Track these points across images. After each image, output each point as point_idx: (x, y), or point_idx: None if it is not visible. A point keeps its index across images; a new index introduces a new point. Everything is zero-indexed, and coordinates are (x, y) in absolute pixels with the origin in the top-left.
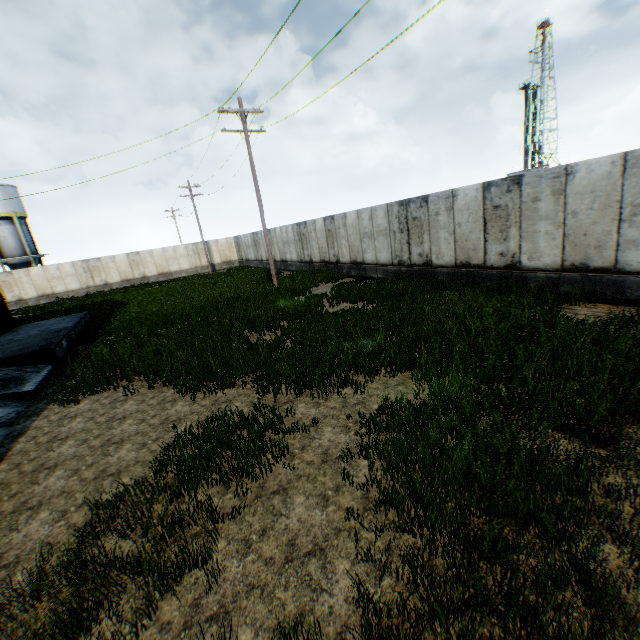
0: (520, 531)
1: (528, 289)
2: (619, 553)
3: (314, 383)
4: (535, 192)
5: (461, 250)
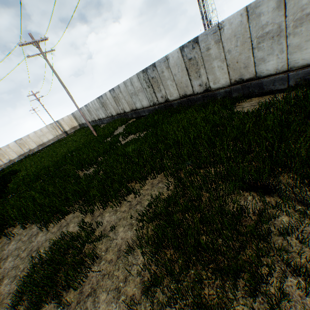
0: (236, 282)
1: (217, 100)
2: (298, 287)
3: (113, 197)
4: (207, 45)
5: (180, 88)
